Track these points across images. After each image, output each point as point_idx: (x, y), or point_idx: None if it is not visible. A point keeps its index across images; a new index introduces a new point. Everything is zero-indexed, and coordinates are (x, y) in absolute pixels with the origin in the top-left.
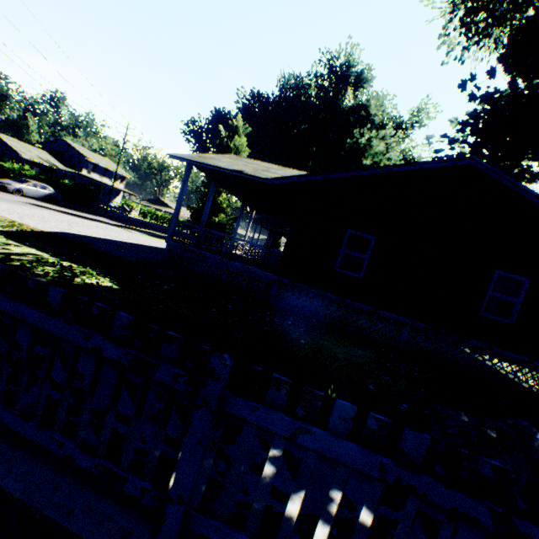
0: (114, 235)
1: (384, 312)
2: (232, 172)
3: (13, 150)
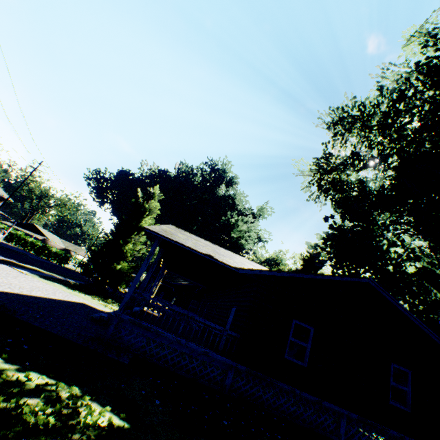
0: (15, 282)
1: (327, 402)
2: (204, 255)
3: None
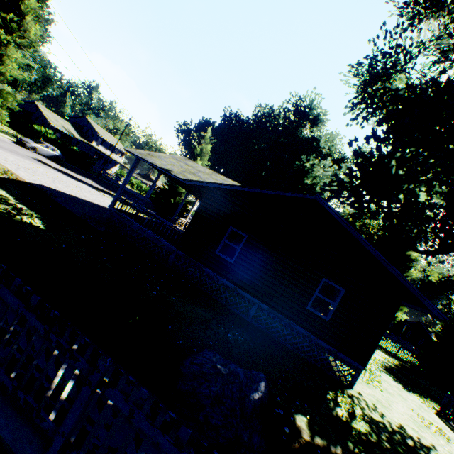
0: (85, 194)
1: (241, 291)
2: (162, 169)
3: (45, 117)
